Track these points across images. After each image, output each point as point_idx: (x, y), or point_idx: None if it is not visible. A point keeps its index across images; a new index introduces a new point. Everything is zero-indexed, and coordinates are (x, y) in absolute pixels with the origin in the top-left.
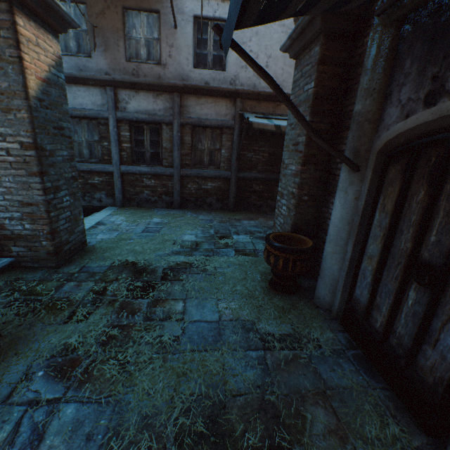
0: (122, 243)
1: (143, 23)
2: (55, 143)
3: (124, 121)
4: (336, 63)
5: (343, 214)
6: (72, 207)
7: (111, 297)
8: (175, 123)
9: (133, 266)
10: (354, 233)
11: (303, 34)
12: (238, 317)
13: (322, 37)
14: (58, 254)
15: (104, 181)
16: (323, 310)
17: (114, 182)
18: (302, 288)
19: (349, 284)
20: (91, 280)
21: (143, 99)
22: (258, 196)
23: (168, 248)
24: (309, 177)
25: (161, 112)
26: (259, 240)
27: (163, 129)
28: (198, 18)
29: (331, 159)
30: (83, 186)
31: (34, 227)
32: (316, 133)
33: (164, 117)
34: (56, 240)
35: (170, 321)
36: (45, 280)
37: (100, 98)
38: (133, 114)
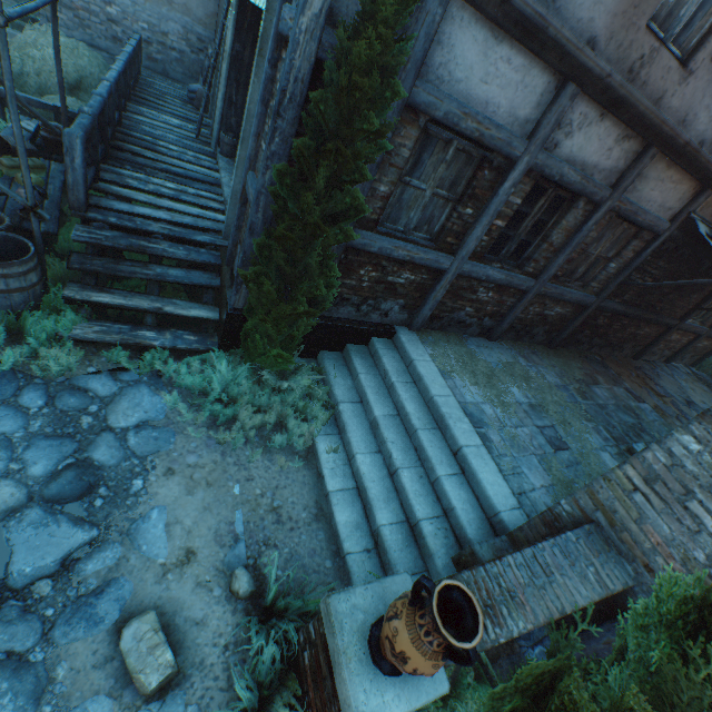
0: None
1: None
2: None
3: (533, 172)
4: None
5: None
6: None
7: None
8: (605, 206)
9: None
10: None
11: None
12: None
13: None
14: None
15: (414, 282)
16: None
17: (436, 289)
18: None
19: None
20: None
21: (597, 136)
22: (591, 331)
23: None
24: None
25: (601, 174)
26: None
27: (576, 207)
28: None
29: None
30: (370, 285)
31: None
32: None
33: (600, 189)
34: None
35: None
36: None
37: (532, 102)
38: (562, 167)
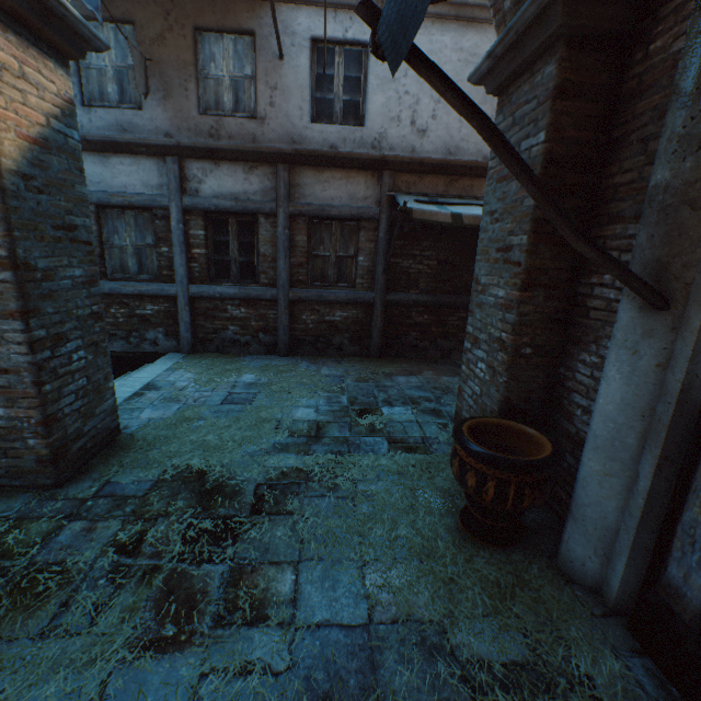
0: (184, 428)
1: (228, 52)
2: (56, 256)
3: (195, 211)
4: (588, 95)
5: (628, 396)
6: (91, 369)
7: (149, 559)
8: (280, 213)
9: (200, 481)
10: (656, 440)
11: (518, 44)
12: (407, 612)
13: (562, 46)
14: (59, 462)
15: (162, 311)
16: (581, 589)
17: (179, 312)
18: (528, 530)
19: (646, 544)
20: (116, 515)
21: (226, 175)
22: (420, 332)
23: (266, 437)
24: (533, 311)
25: (257, 195)
26: (429, 417)
27: (260, 223)
28: (318, 42)
29: (577, 276)
30: (127, 320)
31: (11, 413)
32: (577, 232)
33: (262, 204)
34: (55, 436)
35: (266, 627)
36: (27, 518)
37: (156, 175)
38: (211, 201)
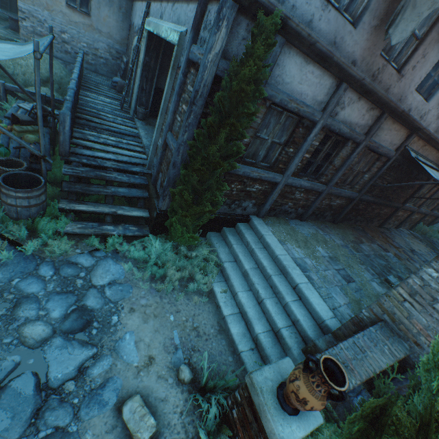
0: None
1: None
2: None
3: (324, 128)
4: None
5: None
6: None
7: None
8: (362, 144)
9: None
10: None
11: None
12: None
13: None
14: None
15: (261, 190)
16: None
17: (273, 194)
18: None
19: None
20: None
21: (357, 108)
22: (356, 213)
23: None
24: None
25: (359, 128)
26: None
27: (347, 146)
28: None
29: None
30: (237, 193)
31: None
32: None
33: (359, 136)
34: None
35: None
36: None
37: (324, 92)
38: (340, 125)
